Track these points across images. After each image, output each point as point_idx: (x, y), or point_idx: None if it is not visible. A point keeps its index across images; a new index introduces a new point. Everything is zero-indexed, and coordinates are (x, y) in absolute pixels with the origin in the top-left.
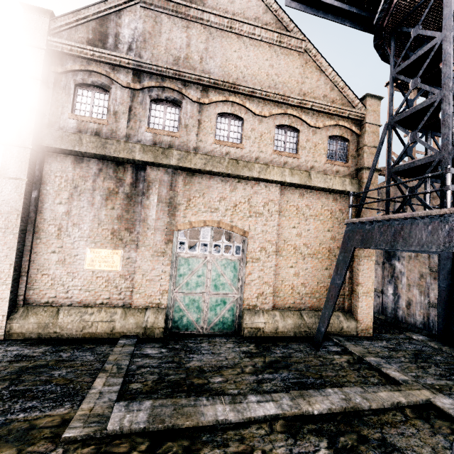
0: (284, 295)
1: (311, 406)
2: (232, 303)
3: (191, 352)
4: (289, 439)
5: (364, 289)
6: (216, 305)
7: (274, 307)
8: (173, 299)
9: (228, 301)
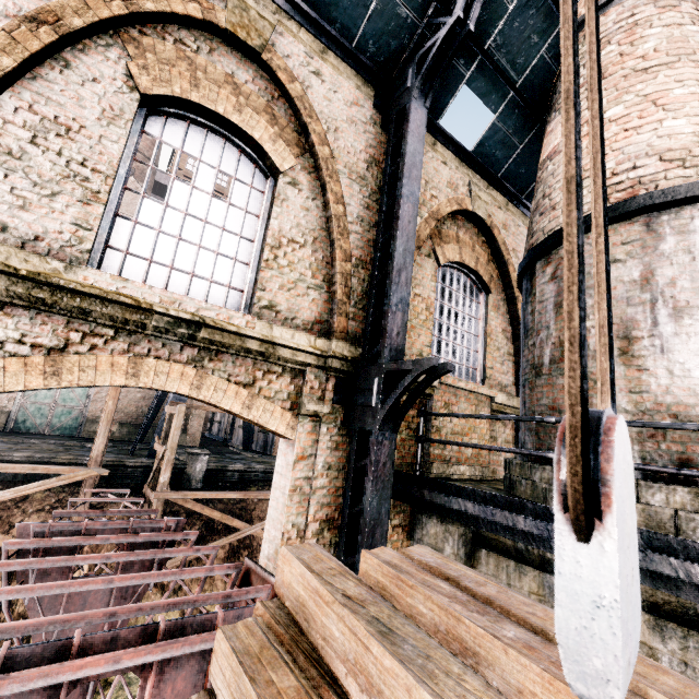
0: (129, 412)
1: (89, 443)
2: (78, 414)
3: (25, 435)
4: (62, 446)
5: (197, 412)
6: (61, 414)
7: (118, 420)
8: (20, 406)
9: (75, 412)
